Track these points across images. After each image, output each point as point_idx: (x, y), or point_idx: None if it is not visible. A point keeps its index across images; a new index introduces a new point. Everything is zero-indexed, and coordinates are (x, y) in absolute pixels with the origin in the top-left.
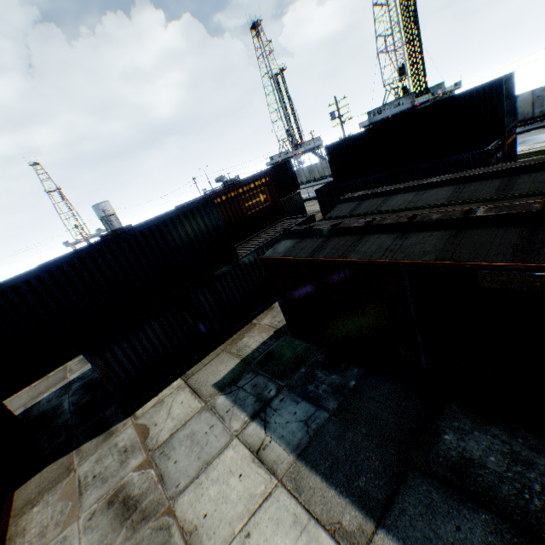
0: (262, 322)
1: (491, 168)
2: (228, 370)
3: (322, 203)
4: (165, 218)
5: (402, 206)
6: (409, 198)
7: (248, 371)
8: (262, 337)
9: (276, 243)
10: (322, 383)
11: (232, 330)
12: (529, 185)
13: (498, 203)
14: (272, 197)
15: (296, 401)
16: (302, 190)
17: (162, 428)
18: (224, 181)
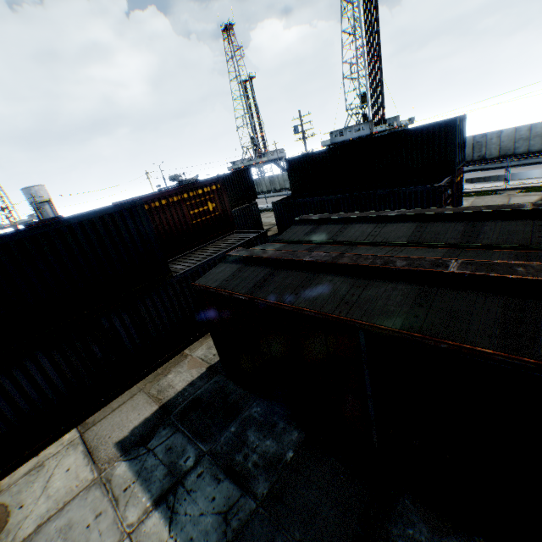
0: (195, 353)
1: (455, 209)
2: (141, 420)
3: (278, 217)
4: (72, 222)
5: (360, 239)
6: (368, 230)
7: (165, 425)
8: (191, 375)
9: (220, 260)
10: (253, 451)
11: (156, 363)
12: (497, 235)
13: (468, 254)
14: (222, 207)
15: (218, 478)
16: (262, 199)
17: (29, 514)
18: (179, 181)
